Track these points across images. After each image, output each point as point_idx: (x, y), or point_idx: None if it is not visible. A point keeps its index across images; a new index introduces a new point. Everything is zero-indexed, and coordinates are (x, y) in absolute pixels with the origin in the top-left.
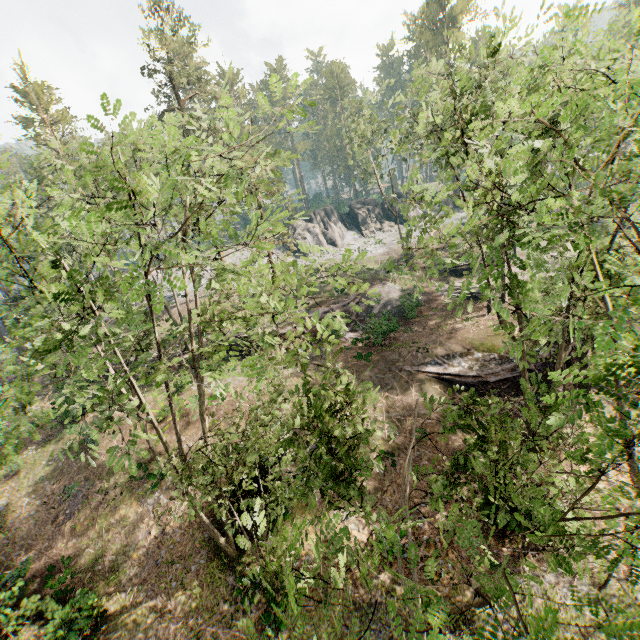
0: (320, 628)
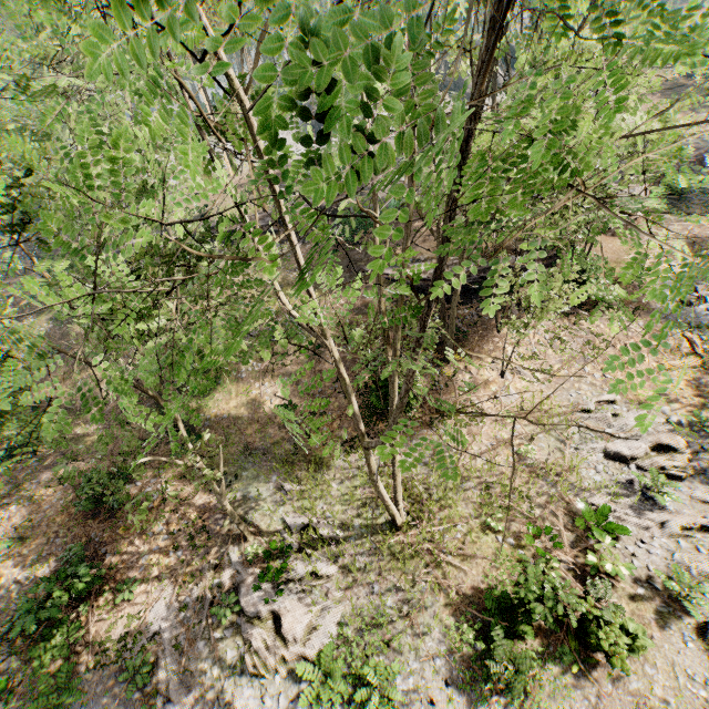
0: (215, 459)
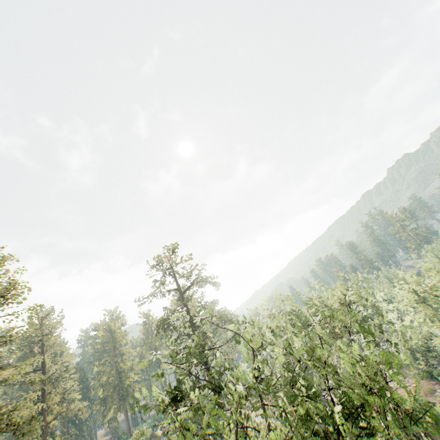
0: None
